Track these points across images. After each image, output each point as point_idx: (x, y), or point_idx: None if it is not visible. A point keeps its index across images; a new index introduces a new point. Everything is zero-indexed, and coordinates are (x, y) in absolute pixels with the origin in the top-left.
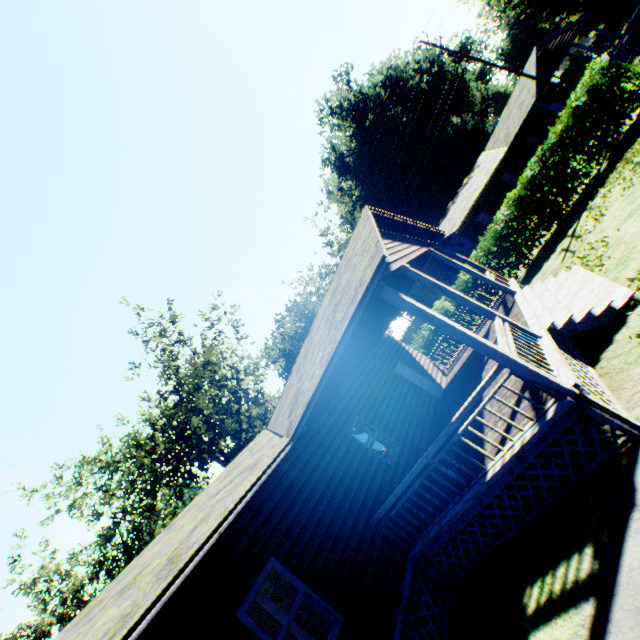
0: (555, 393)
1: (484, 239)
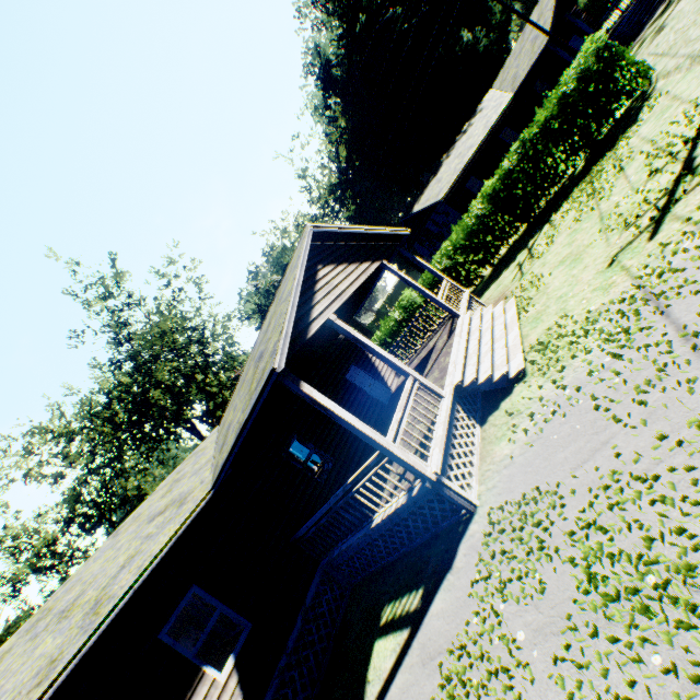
0: (420, 477)
1: (455, 232)
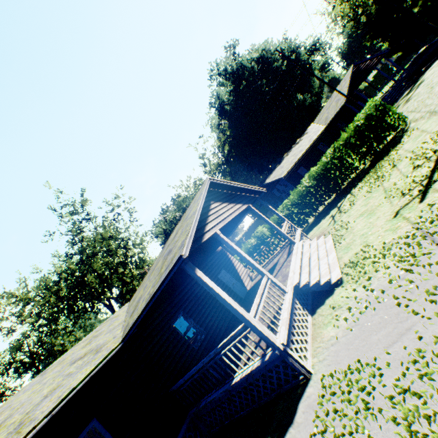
0: (271, 346)
1: (292, 194)
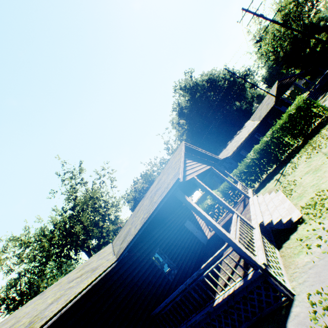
0: (253, 265)
1: (240, 165)
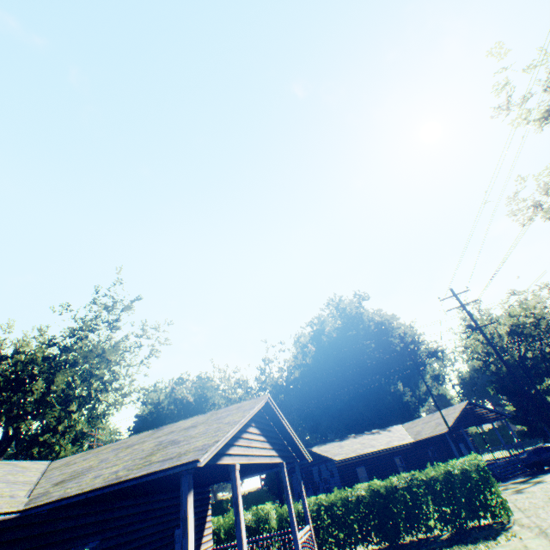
0: None
1: (336, 493)
